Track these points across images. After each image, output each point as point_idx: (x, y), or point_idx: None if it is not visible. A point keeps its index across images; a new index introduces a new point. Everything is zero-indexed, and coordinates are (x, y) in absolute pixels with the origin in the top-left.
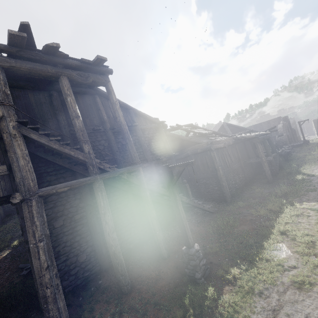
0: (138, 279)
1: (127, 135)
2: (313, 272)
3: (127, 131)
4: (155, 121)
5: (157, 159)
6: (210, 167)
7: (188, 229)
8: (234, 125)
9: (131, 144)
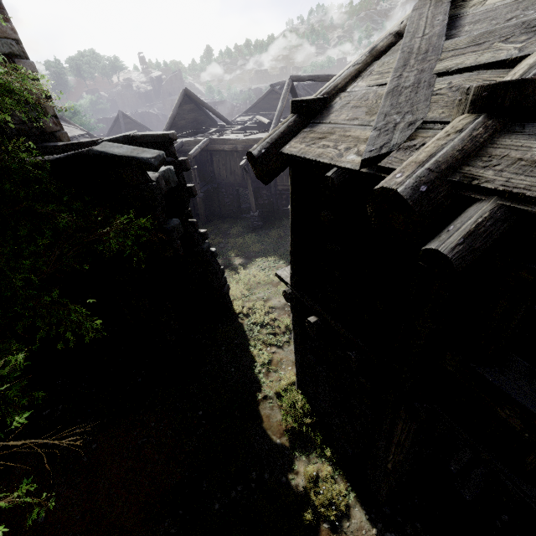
0: None
1: None
2: None
3: None
4: None
5: None
6: None
7: None
8: (131, 119)
9: None
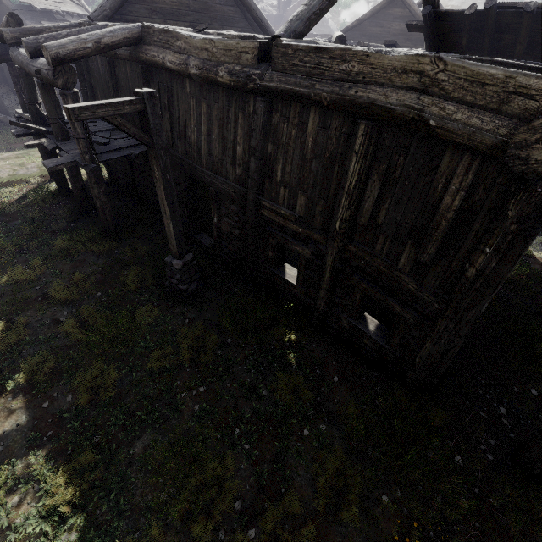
0: None
1: None
2: None
3: None
4: None
5: None
6: None
7: None
8: None
9: None
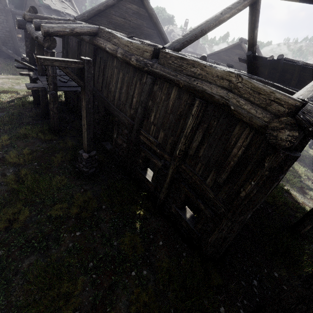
0: None
1: None
2: None
3: None
4: None
5: None
6: None
7: None
8: None
9: None
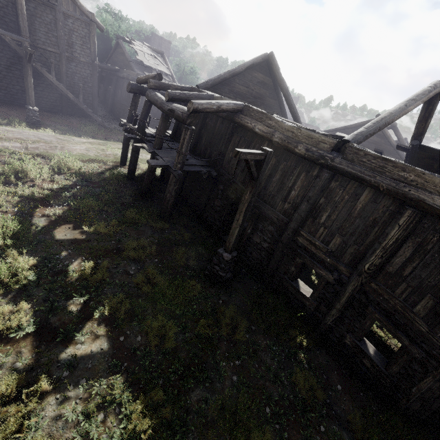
0: (0, 111)
1: (21, 7)
2: (75, 142)
3: (21, 3)
4: (87, 15)
5: (72, 54)
6: (130, 98)
7: (33, 96)
8: None
9: (22, 17)
